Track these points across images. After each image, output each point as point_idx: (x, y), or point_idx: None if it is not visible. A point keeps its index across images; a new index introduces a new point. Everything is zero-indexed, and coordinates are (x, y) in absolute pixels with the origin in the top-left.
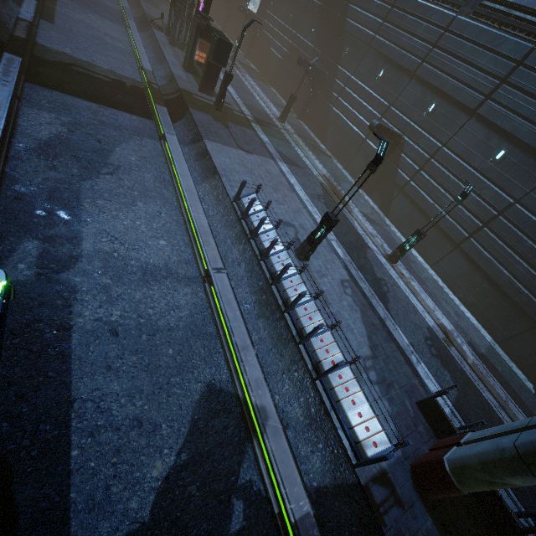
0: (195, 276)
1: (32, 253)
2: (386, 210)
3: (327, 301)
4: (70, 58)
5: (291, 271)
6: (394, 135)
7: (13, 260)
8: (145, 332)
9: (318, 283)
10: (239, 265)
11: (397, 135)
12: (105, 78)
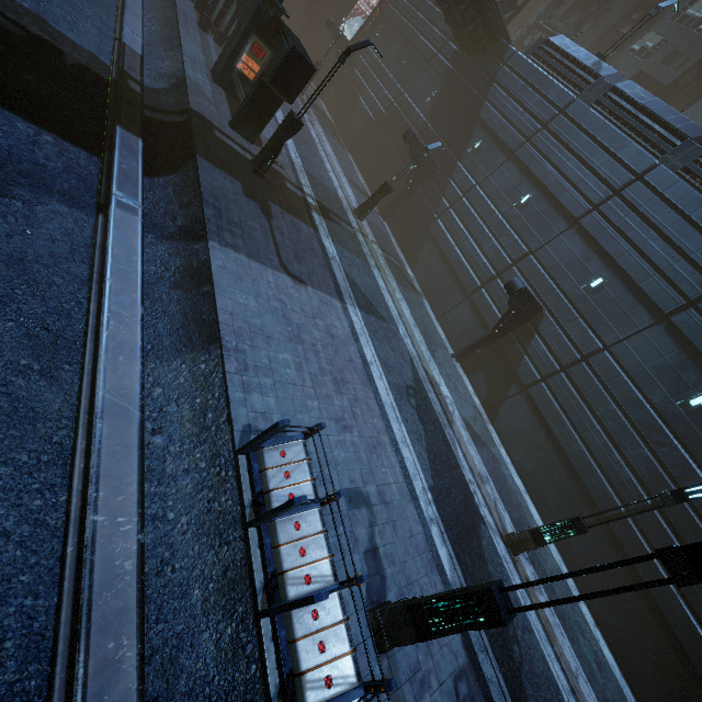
0: None
1: None
2: (492, 411)
3: None
4: None
5: None
6: (534, 305)
7: None
8: None
9: None
10: None
11: (538, 306)
12: (10, 24)
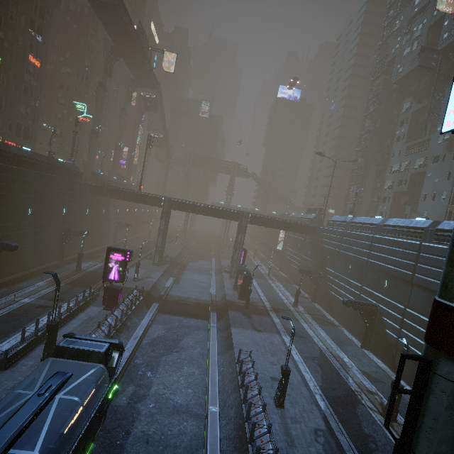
0: (202, 414)
1: (130, 392)
2: (394, 368)
3: (292, 444)
4: (179, 297)
5: (258, 410)
6: (367, 305)
7: (122, 395)
8: (162, 444)
9: (289, 427)
10: (232, 408)
11: (370, 304)
12: (192, 303)
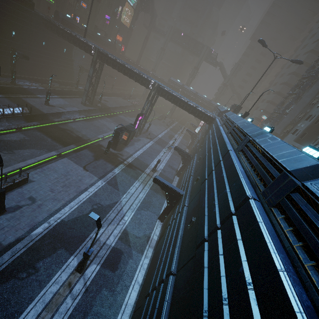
0: None
1: None
2: (157, 243)
3: None
4: (72, 129)
5: None
6: (172, 189)
7: None
8: None
9: None
10: None
11: (175, 190)
12: (75, 135)
